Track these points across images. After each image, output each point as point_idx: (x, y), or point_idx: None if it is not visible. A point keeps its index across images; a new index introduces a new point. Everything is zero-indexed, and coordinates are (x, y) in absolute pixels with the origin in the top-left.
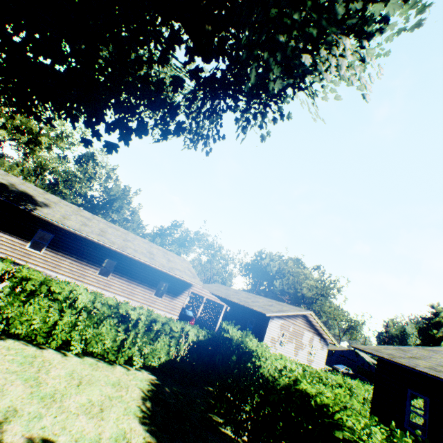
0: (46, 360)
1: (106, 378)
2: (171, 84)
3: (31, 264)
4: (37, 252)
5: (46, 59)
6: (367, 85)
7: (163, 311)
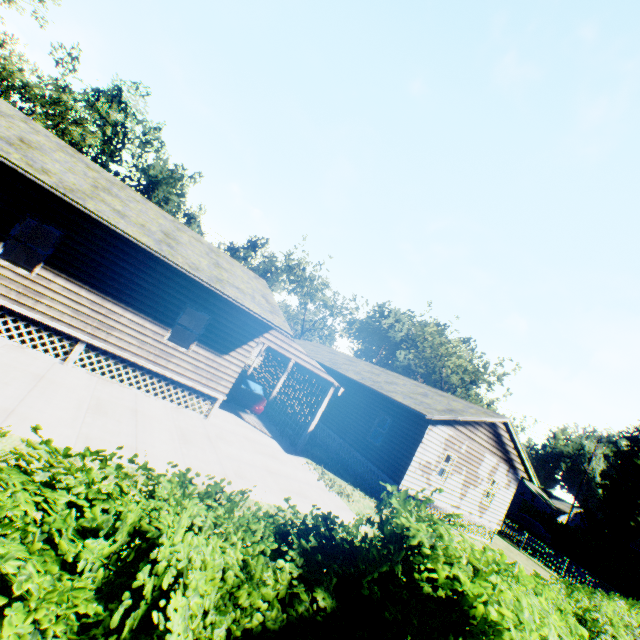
0: None
1: None
2: None
3: None
4: None
5: None
6: None
7: (188, 381)
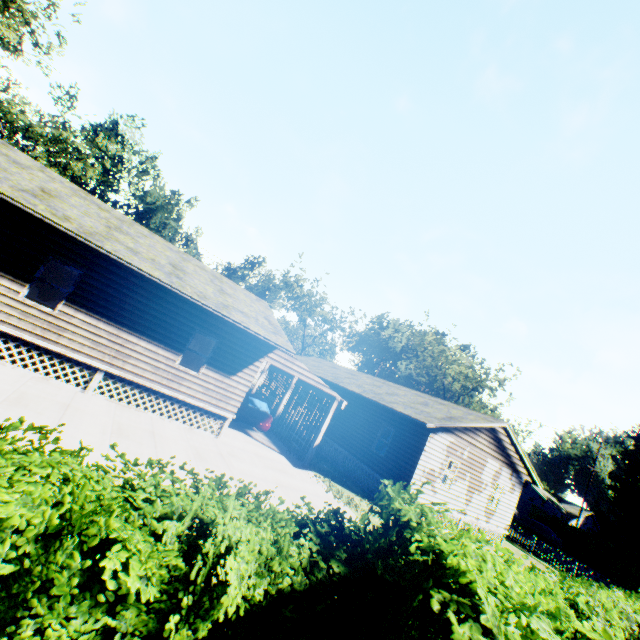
0: None
1: None
2: None
3: None
4: None
5: None
6: None
7: (199, 402)
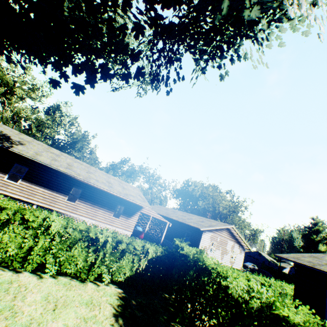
0: (22, 285)
1: (80, 298)
2: (132, 30)
3: (9, 193)
4: (14, 183)
5: (15, 3)
6: (321, 26)
7: (120, 229)
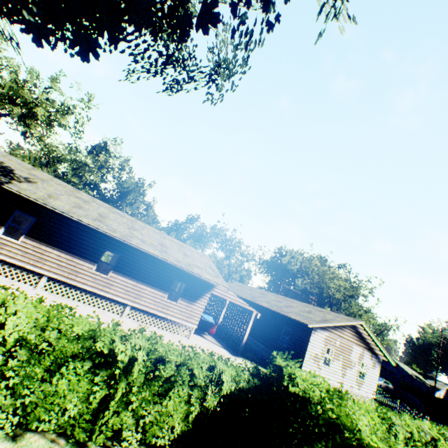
0: None
1: None
2: None
3: (5, 257)
4: (13, 240)
5: None
6: None
7: (177, 319)
